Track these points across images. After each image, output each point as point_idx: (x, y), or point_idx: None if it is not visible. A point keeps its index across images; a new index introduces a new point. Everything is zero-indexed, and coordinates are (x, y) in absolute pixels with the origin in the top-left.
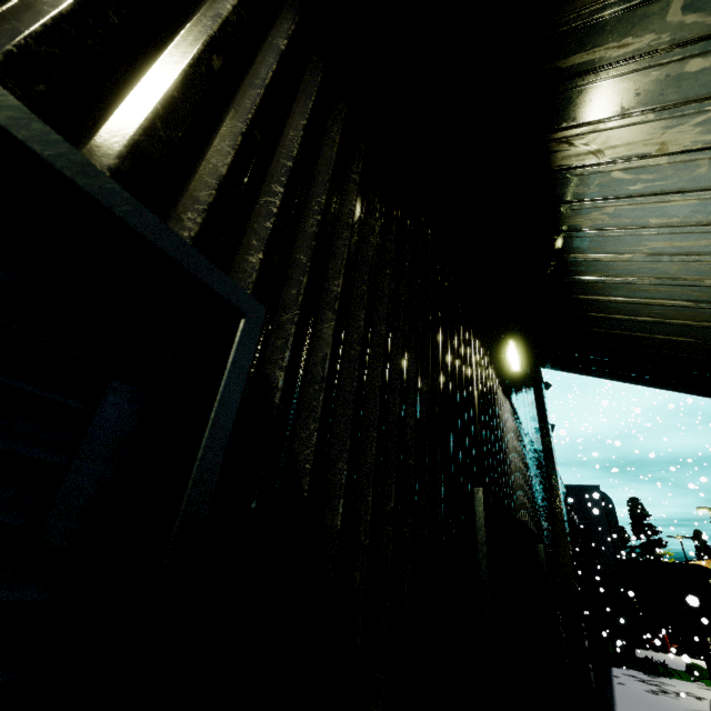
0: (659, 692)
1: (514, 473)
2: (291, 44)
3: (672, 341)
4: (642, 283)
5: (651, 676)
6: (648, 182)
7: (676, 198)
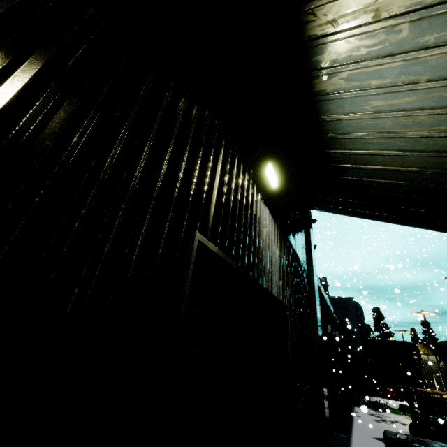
0: (380, 421)
1: (264, 255)
2: None
3: (389, 184)
4: (369, 137)
5: (377, 411)
6: (368, 48)
7: (387, 61)
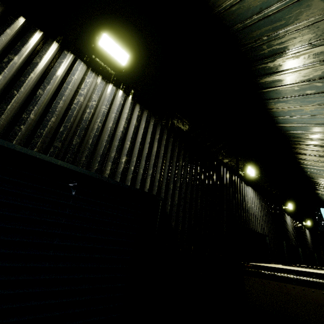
0: None
1: (310, 243)
2: (295, 225)
3: None
4: None
5: None
6: None
7: None
